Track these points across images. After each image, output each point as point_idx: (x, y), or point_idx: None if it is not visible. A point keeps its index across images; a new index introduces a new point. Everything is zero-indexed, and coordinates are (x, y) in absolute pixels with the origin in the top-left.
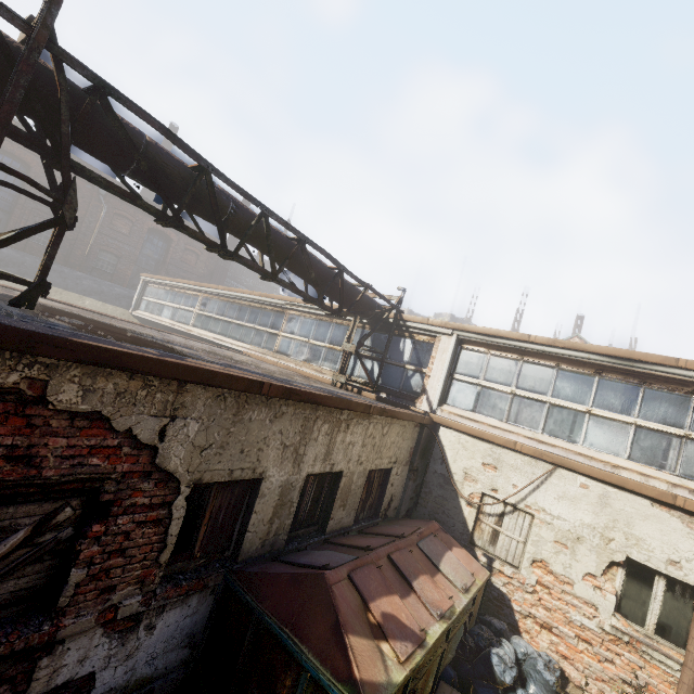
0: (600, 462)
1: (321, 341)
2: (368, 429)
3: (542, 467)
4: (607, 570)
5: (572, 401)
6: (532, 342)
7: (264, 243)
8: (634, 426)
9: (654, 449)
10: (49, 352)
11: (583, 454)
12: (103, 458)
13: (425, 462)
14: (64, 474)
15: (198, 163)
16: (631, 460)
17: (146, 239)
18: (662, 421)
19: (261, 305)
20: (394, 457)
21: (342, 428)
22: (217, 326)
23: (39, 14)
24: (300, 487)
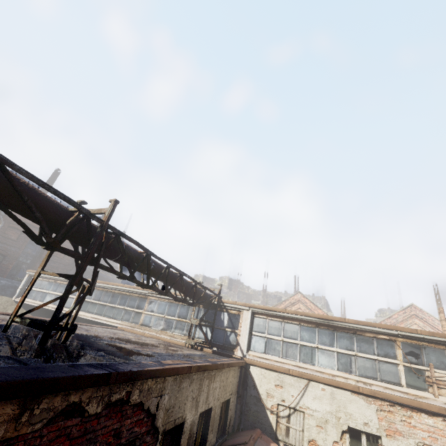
0: (327, 374)
1: (172, 316)
2: (221, 377)
3: (303, 382)
4: (342, 437)
5: (309, 342)
6: (287, 312)
7: (163, 277)
8: (336, 352)
9: (346, 363)
10: (140, 378)
11: (319, 371)
12: (138, 426)
13: (244, 389)
14: (126, 439)
15: (147, 253)
16: (339, 370)
17: (29, 241)
18: (346, 348)
19: (130, 293)
20: (231, 390)
21: (212, 380)
22: (94, 308)
23: (106, 216)
24: (197, 422)
